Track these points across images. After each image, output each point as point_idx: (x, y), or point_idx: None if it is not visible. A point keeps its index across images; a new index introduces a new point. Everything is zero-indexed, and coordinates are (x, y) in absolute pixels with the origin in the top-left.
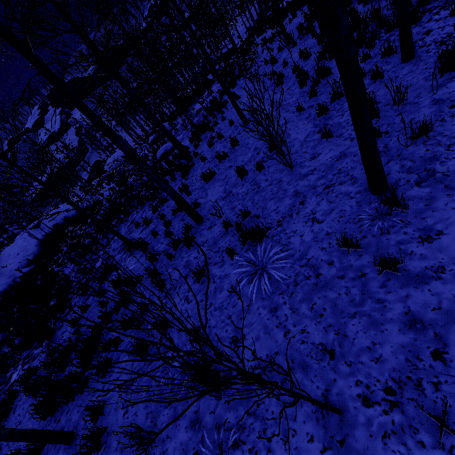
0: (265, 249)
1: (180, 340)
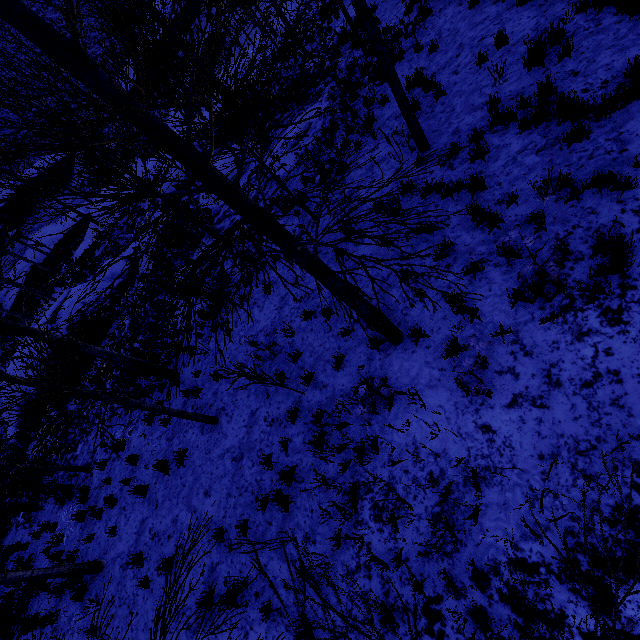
0: None
1: None
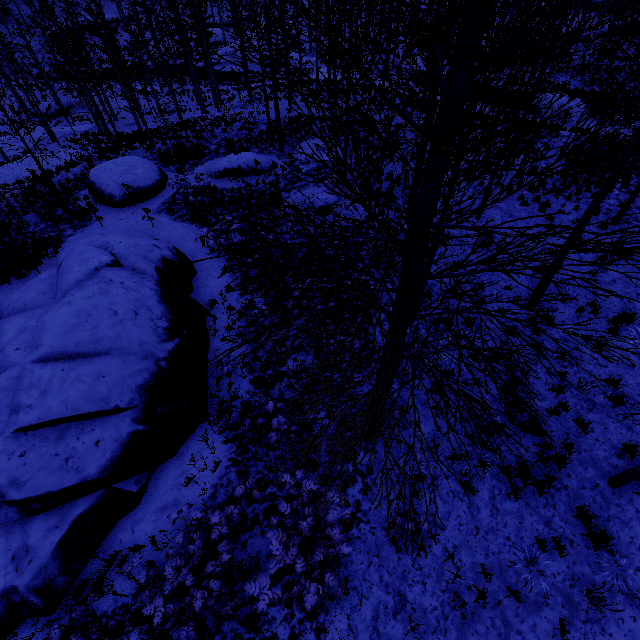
0: (634, 329)
1: (636, 390)
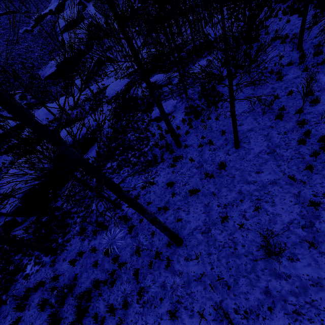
0: None
1: None
